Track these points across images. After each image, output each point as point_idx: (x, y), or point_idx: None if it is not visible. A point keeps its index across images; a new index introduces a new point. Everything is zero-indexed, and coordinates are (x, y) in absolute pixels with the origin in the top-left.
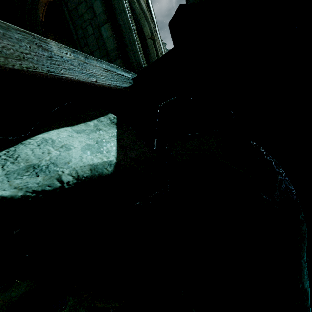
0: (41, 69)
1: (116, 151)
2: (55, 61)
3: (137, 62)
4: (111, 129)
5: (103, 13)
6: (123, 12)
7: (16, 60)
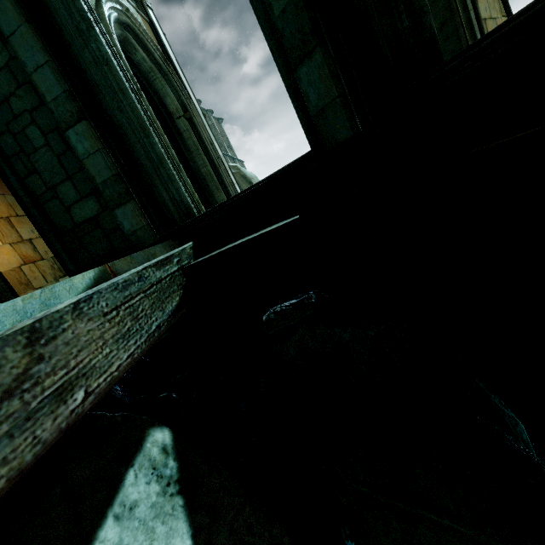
0: None
1: None
2: None
3: (176, 201)
4: (173, 542)
5: (64, 99)
6: (119, 93)
7: None
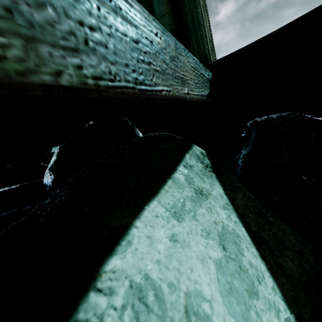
0: (124, 77)
1: (266, 267)
2: (143, 52)
3: (201, 53)
4: (214, 187)
5: None
6: None
7: (64, 51)
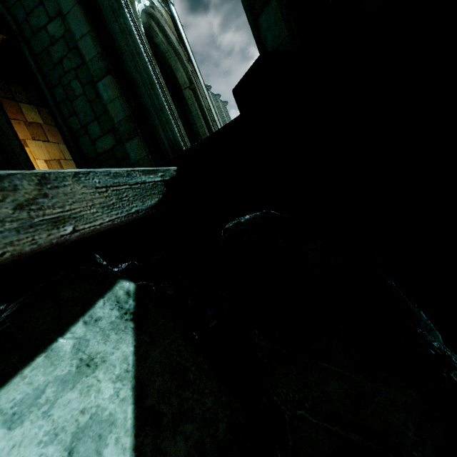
0: None
1: None
2: None
3: (170, 140)
4: (120, 346)
5: (98, 59)
6: (136, 55)
7: None
